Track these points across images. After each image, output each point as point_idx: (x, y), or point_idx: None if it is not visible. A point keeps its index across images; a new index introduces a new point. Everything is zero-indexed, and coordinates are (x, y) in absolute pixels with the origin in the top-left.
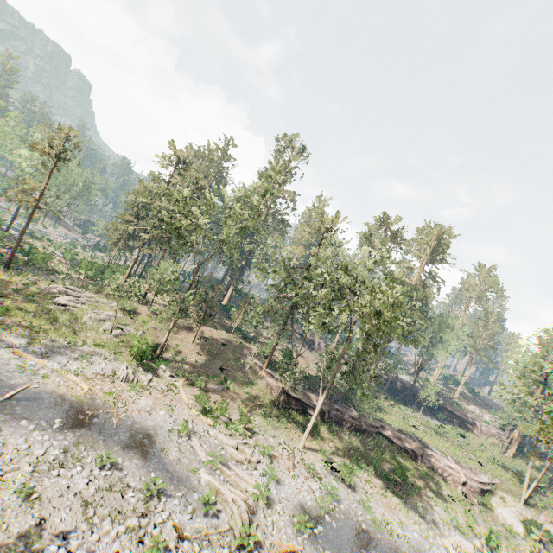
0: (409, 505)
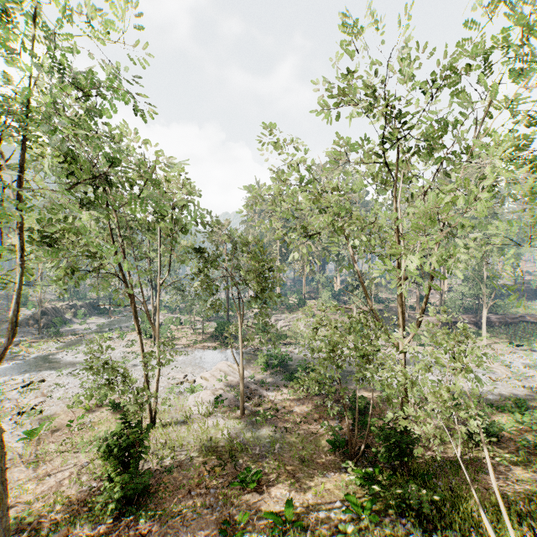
0: None
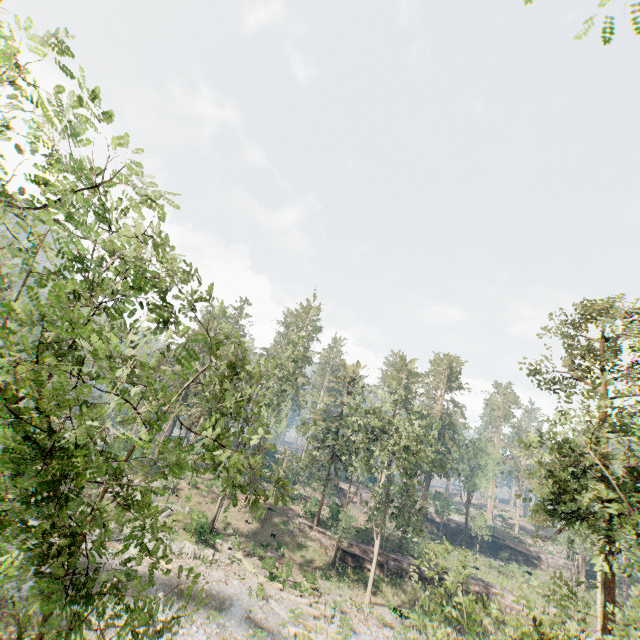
0: None
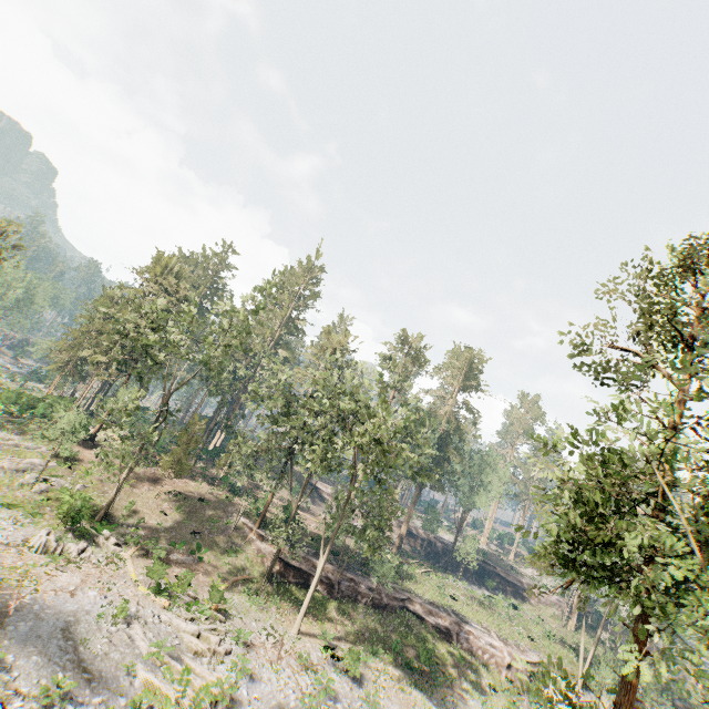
0: (436, 700)
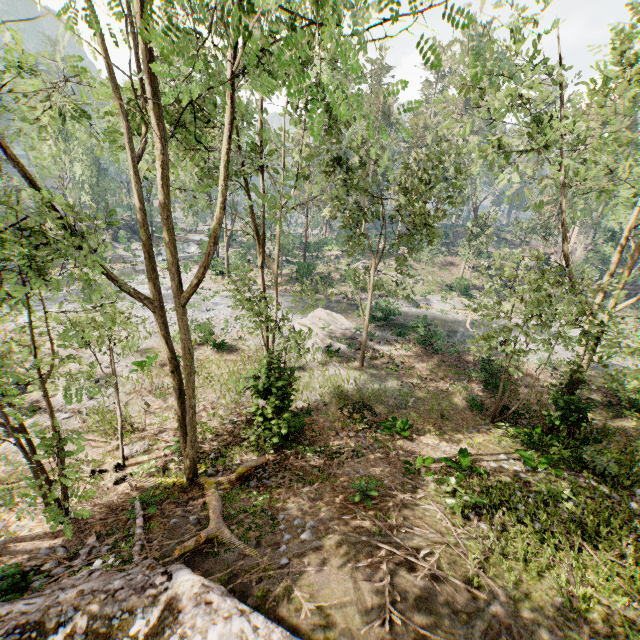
0: None
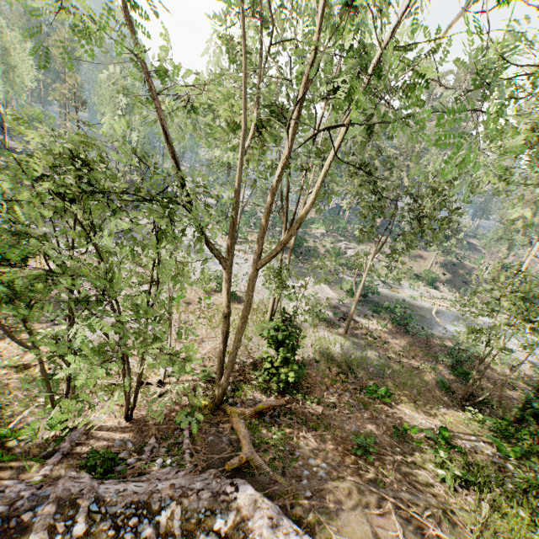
0: None
